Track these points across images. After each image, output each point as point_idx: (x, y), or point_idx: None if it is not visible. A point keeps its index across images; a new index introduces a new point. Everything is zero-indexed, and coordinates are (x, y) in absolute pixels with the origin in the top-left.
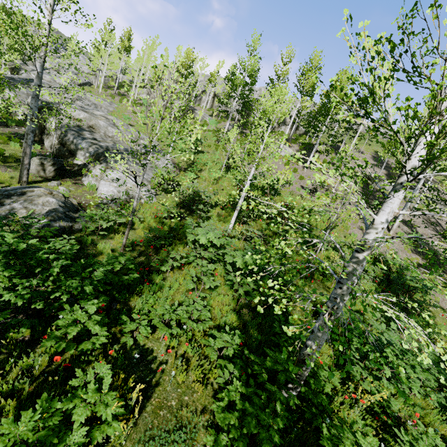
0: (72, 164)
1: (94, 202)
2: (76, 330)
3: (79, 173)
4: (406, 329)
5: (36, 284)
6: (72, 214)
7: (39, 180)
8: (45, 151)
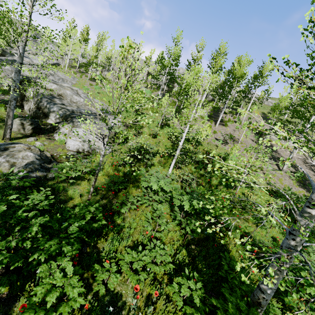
0: (46, 123)
1: (64, 154)
2: (55, 296)
3: (51, 130)
4: (313, 253)
5: (15, 244)
6: (47, 165)
7: (19, 137)
8: (24, 113)
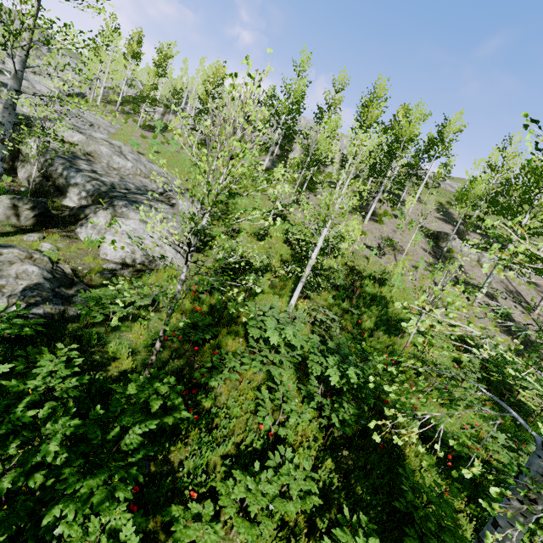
0: (61, 206)
1: (97, 268)
2: None
3: (72, 220)
4: None
5: (10, 484)
6: (65, 291)
7: (9, 231)
8: (18, 184)
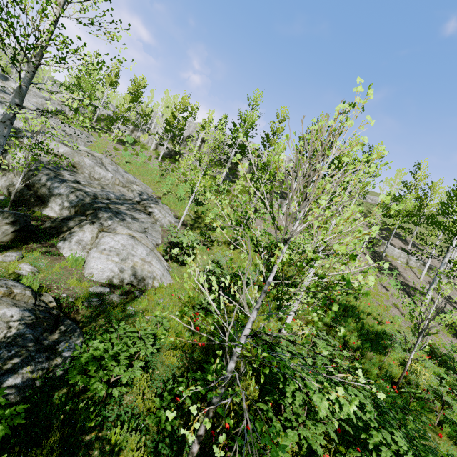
0: (41, 216)
1: (83, 294)
2: None
3: (53, 233)
4: None
5: None
6: (49, 337)
7: None
8: None
